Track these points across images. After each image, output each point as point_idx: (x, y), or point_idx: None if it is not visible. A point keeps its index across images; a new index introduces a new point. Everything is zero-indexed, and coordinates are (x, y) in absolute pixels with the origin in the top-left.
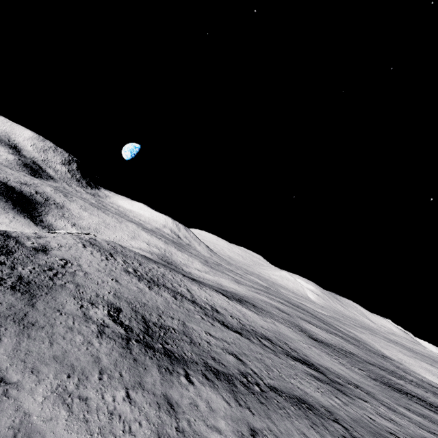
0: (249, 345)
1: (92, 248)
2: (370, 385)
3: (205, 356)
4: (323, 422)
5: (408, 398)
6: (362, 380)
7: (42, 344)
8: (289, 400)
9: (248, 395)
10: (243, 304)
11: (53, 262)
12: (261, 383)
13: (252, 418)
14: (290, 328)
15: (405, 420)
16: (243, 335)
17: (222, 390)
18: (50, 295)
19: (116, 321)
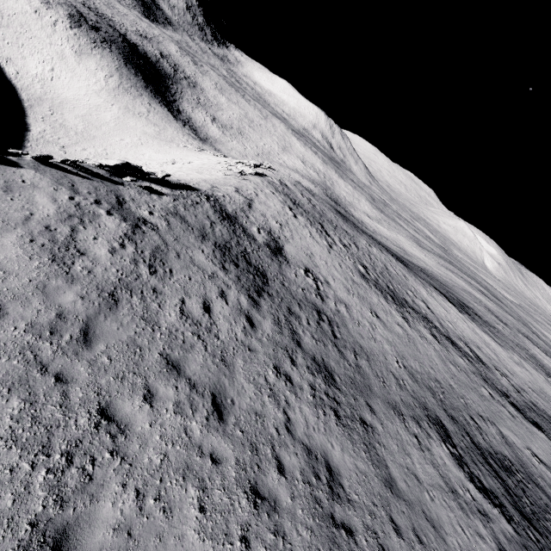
0: None
1: (301, 217)
2: None
3: None
4: None
5: None
6: None
7: None
8: None
9: None
10: (474, 321)
11: (306, 286)
12: None
13: None
14: (538, 371)
15: None
16: (543, 429)
17: None
18: (375, 418)
19: (475, 482)
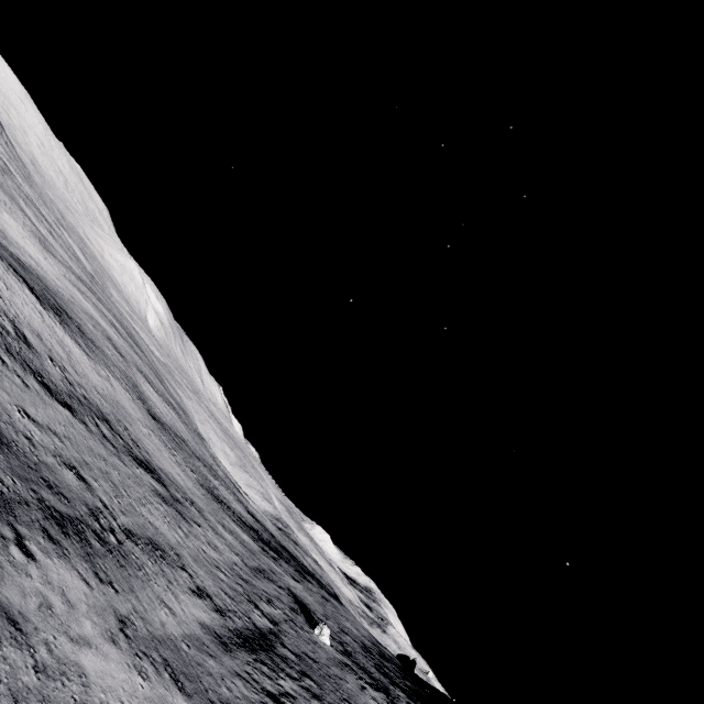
0: (88, 441)
1: None
2: (200, 497)
3: (36, 482)
4: (175, 575)
5: (223, 509)
6: (194, 489)
7: None
8: (146, 550)
9: (106, 558)
10: (66, 325)
11: None
12: (116, 527)
13: (118, 600)
14: (129, 392)
15: (224, 544)
16: (76, 411)
17: (76, 558)
18: None
19: None
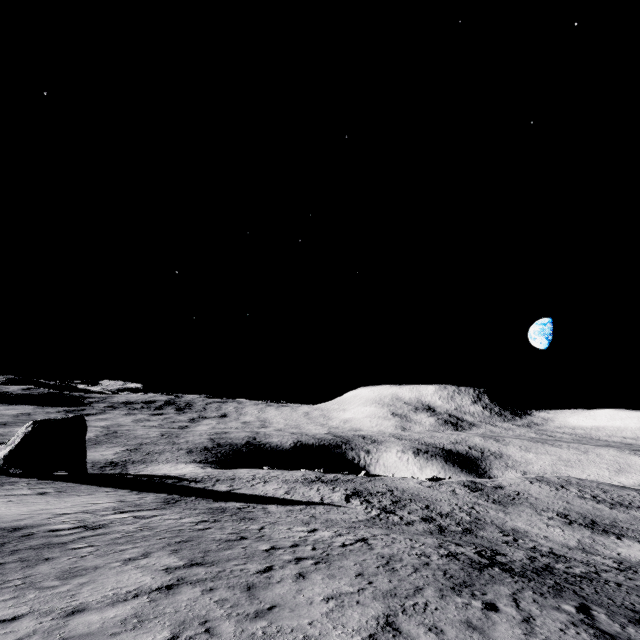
0: None
1: (539, 483)
2: None
3: None
4: None
5: None
6: None
7: (515, 516)
8: None
9: None
10: None
11: (509, 493)
12: None
13: None
14: None
15: None
16: None
17: None
18: (514, 506)
19: (562, 517)
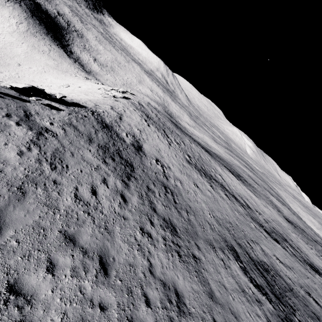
0: (295, 264)
1: (152, 126)
2: None
3: (314, 318)
4: None
5: None
6: None
7: None
8: None
9: None
10: (244, 184)
11: (157, 171)
12: None
13: None
14: (274, 209)
15: None
16: (279, 242)
17: None
18: (200, 252)
19: (253, 282)
